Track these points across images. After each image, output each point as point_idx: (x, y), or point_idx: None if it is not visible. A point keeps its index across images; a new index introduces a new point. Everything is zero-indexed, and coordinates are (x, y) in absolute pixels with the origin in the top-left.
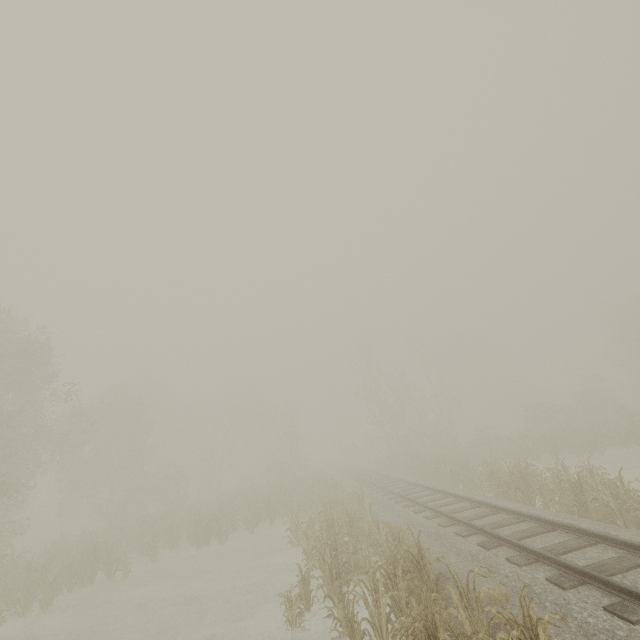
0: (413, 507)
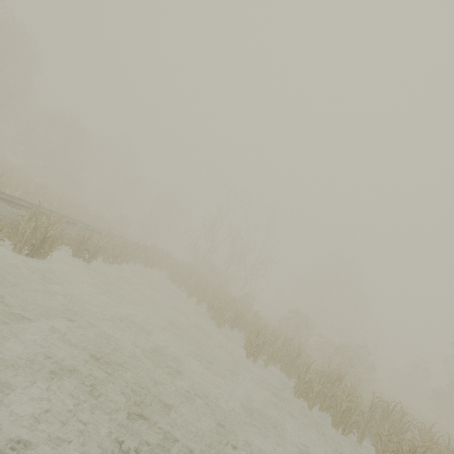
0: (4, 196)
